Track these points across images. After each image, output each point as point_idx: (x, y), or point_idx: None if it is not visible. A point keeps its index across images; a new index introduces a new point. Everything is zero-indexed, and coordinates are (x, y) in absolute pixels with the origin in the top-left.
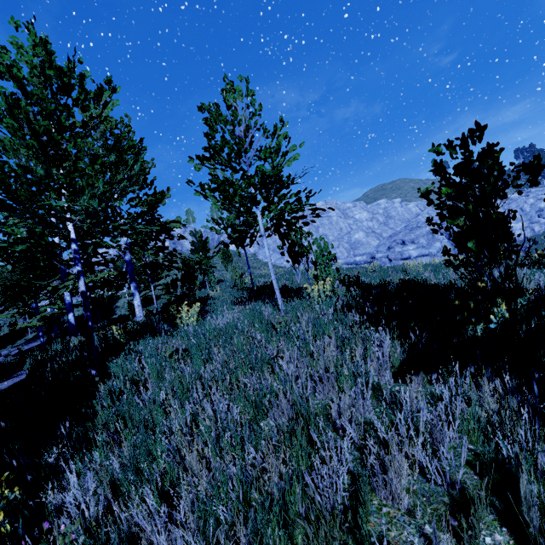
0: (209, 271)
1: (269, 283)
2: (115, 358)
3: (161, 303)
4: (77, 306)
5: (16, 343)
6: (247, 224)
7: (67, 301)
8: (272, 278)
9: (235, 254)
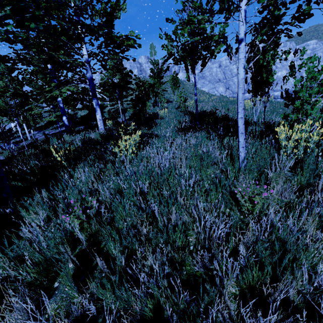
0: (161, 93)
1: (207, 109)
2: (38, 193)
3: (129, 113)
4: (80, 109)
5: (53, 127)
6: (225, 2)
7: (61, 107)
8: (239, 115)
9: (181, 82)
